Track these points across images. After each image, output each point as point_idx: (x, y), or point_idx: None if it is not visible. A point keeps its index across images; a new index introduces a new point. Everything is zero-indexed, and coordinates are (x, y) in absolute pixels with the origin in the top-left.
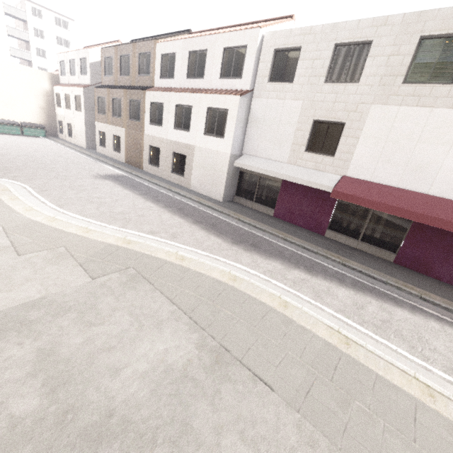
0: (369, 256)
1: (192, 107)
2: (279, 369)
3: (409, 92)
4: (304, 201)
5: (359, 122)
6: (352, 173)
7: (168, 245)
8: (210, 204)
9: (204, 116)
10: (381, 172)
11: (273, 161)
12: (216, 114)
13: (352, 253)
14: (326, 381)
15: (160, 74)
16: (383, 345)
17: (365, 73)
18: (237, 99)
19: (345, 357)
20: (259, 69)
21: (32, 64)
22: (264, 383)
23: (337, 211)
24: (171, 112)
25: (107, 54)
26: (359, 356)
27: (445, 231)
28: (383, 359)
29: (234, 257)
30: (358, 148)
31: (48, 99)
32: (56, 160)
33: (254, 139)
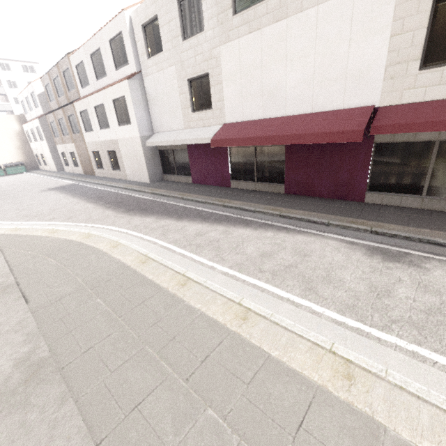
0: (263, 194)
1: (104, 105)
2: (51, 289)
3: (240, 22)
4: (207, 160)
5: (217, 67)
6: (229, 119)
7: (55, 226)
8: (135, 187)
9: (113, 109)
10: (248, 108)
11: (175, 131)
12: (120, 103)
13: (246, 194)
14: (87, 290)
15: (80, 84)
16: (188, 258)
17: (205, 19)
18: (126, 83)
19: (129, 271)
20: (138, 49)
21: (14, 113)
22: (25, 300)
23: (232, 160)
24: (94, 115)
25: (45, 82)
26: (144, 269)
27: (310, 147)
28: (167, 267)
29: (112, 222)
30: (225, 93)
31: (21, 138)
32: (19, 186)
33: (157, 116)
